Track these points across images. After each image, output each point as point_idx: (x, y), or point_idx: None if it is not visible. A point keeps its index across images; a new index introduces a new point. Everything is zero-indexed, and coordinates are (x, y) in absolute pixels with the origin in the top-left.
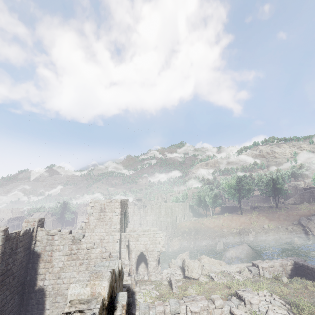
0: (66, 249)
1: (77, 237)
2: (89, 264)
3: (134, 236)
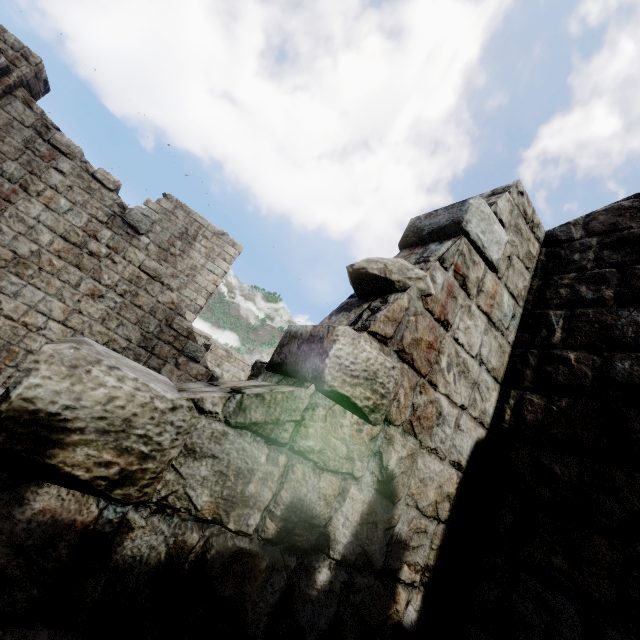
0: (74, 221)
1: (132, 217)
2: (122, 312)
3: (218, 350)
